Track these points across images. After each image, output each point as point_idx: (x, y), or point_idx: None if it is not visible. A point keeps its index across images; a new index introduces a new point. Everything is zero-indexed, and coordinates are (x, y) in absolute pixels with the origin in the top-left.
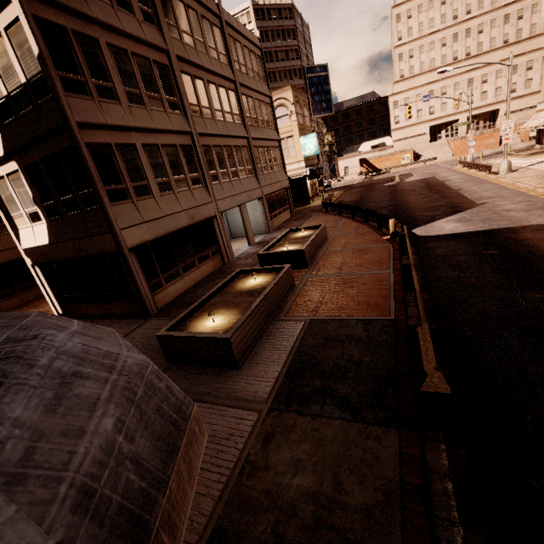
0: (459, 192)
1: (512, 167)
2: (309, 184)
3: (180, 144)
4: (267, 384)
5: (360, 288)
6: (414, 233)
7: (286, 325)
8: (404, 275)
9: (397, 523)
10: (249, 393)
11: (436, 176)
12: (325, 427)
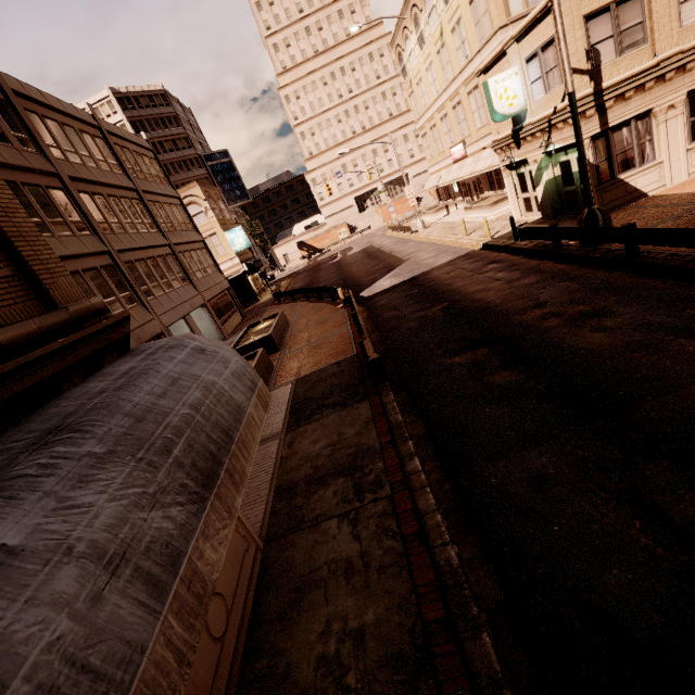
0: (392, 254)
1: (428, 223)
2: (251, 280)
3: (101, 266)
4: (278, 425)
5: (329, 346)
6: (362, 296)
7: (278, 391)
8: (355, 323)
9: (373, 428)
10: (267, 435)
11: (373, 244)
12: (327, 420)
